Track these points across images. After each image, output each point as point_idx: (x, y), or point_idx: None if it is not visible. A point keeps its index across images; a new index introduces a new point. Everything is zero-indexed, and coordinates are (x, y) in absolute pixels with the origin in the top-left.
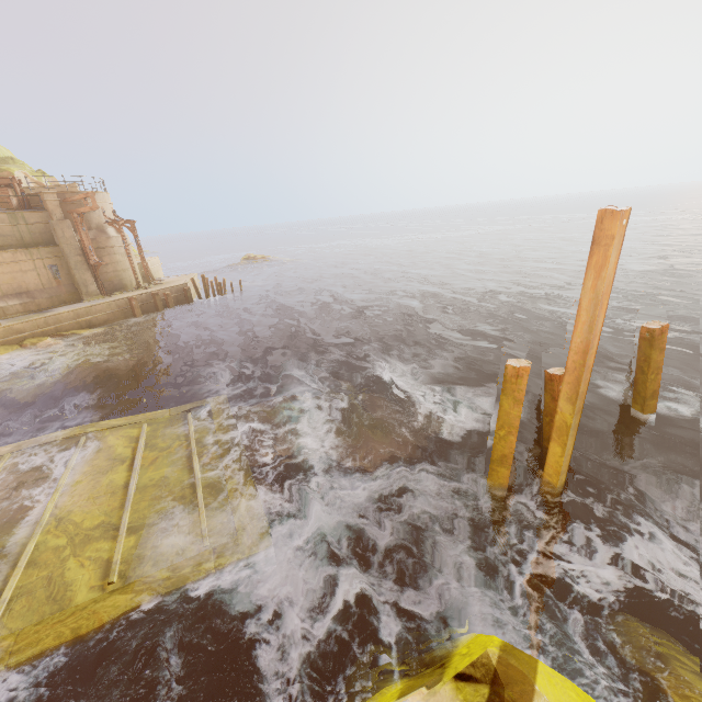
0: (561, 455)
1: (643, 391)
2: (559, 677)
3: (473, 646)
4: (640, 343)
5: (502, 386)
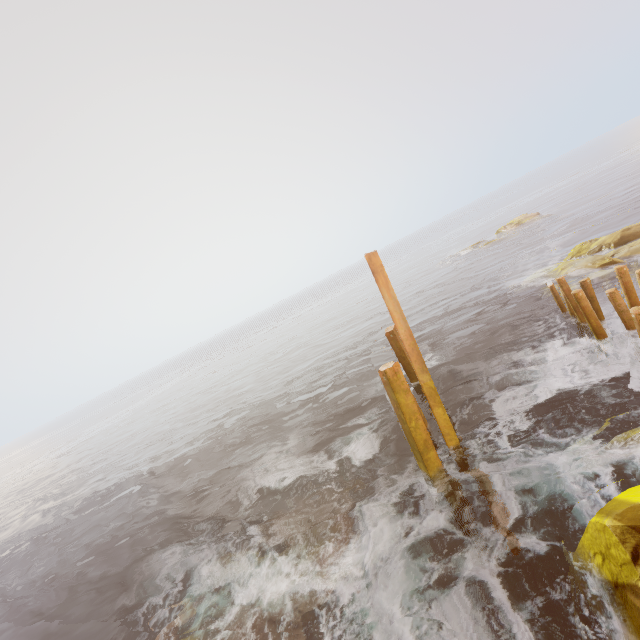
0: (444, 413)
1: (411, 369)
2: (627, 491)
3: (595, 548)
4: (391, 343)
5: (392, 388)
